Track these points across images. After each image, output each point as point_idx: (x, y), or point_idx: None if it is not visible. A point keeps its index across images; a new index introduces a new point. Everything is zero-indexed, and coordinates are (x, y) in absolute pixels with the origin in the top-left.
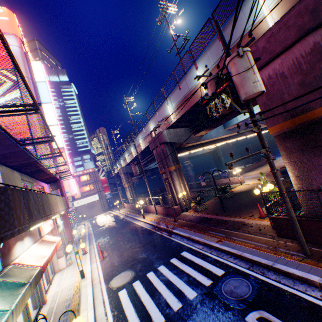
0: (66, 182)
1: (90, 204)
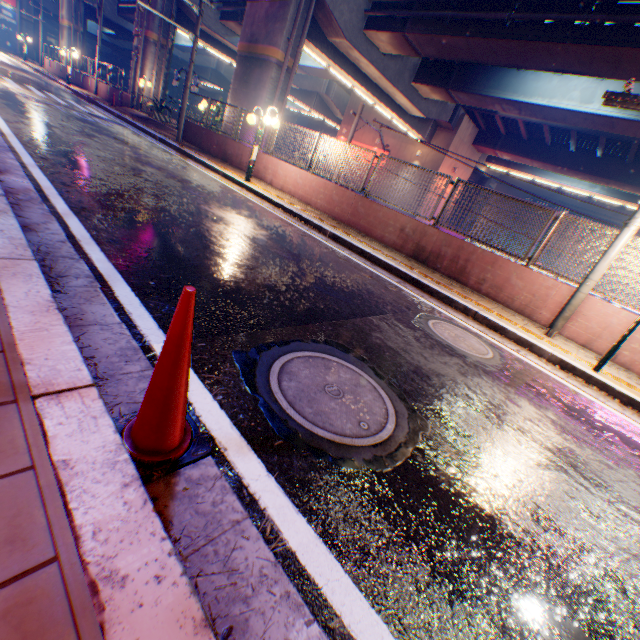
0: None
1: None
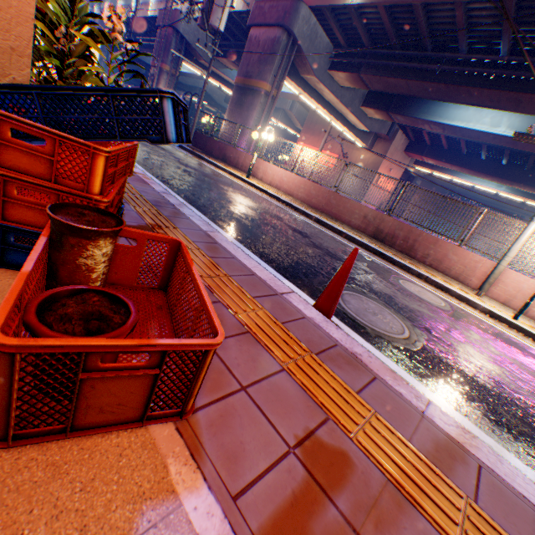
0: None
1: None
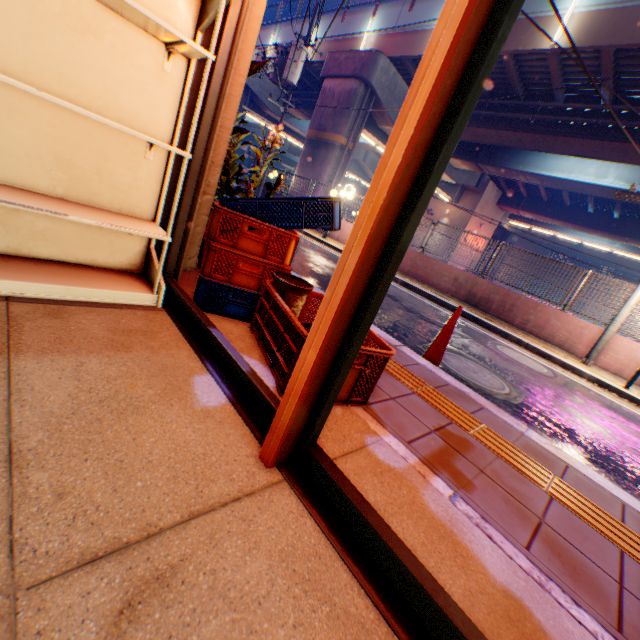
0: None
1: None
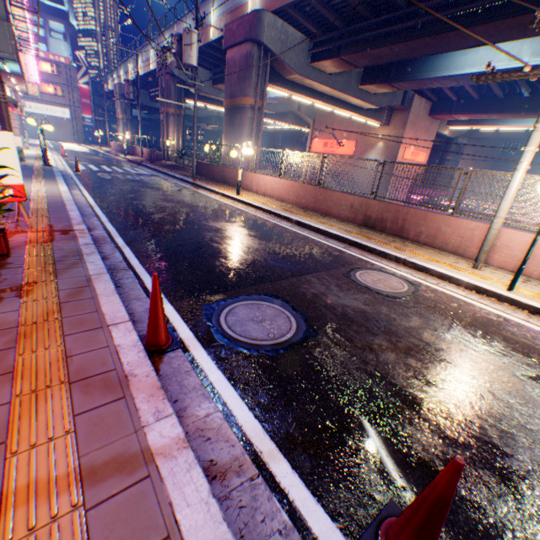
0: (22, 59)
1: (54, 119)
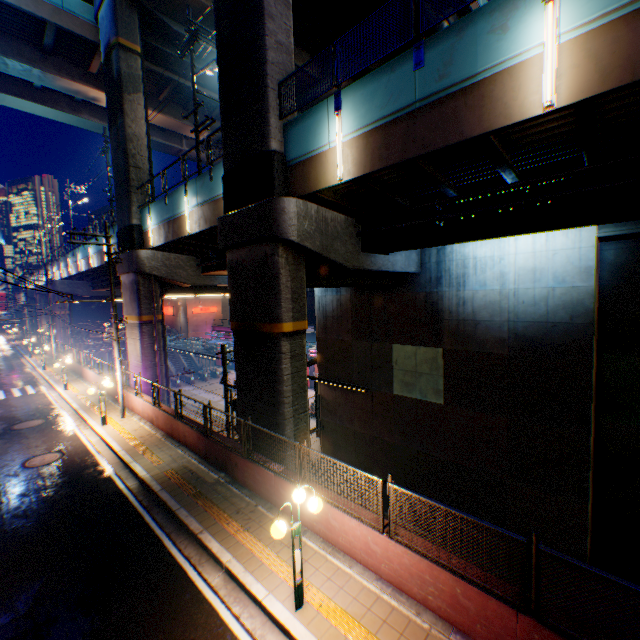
0: None
1: None
